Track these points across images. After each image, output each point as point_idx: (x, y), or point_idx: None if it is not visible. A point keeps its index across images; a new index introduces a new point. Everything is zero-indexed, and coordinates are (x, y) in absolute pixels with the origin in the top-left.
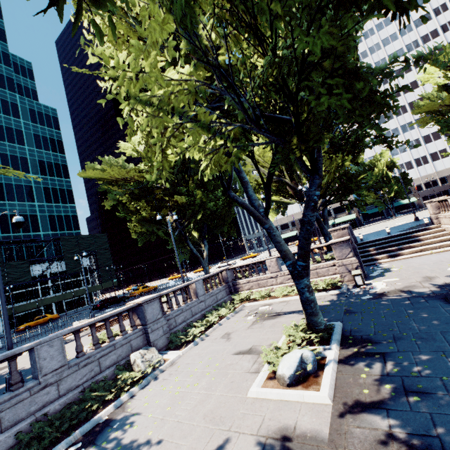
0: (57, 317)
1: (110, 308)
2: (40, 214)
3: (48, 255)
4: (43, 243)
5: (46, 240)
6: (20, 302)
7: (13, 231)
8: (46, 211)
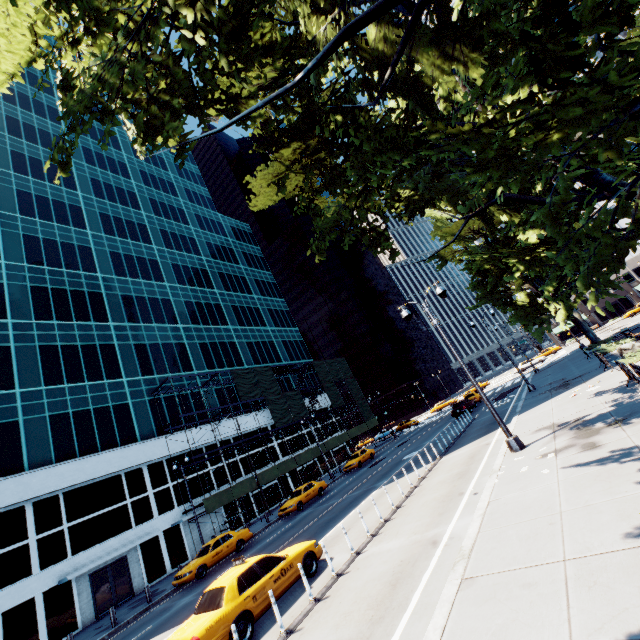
0: (374, 452)
1: (481, 408)
2: (275, 340)
3: (310, 384)
4: (289, 375)
5: (297, 368)
6: (296, 451)
7: (262, 361)
8: (279, 337)
